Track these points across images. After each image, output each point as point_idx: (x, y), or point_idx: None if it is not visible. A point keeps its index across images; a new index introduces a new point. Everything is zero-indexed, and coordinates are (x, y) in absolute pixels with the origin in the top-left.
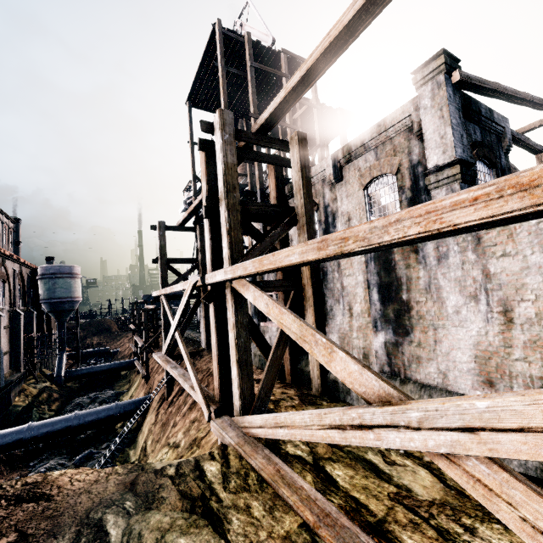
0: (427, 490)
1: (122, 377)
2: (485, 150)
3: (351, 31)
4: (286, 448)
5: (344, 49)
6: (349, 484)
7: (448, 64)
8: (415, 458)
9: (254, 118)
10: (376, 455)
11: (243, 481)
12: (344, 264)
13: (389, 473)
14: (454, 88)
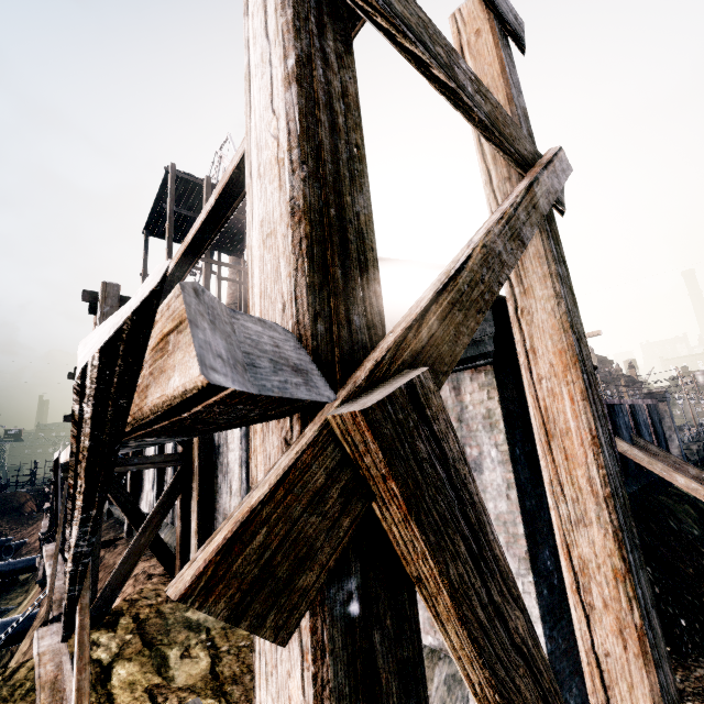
0: (188, 678)
1: (19, 584)
2: None
3: (199, 245)
4: (94, 652)
5: (201, 254)
6: (121, 681)
7: None
8: (214, 649)
9: (206, 262)
10: (180, 650)
11: (10, 692)
12: (230, 438)
13: (172, 666)
14: None
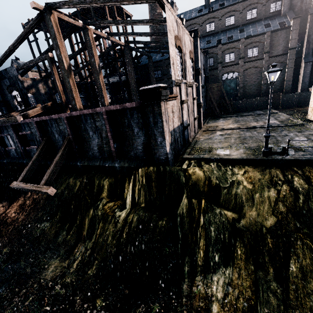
0: None
1: None
2: (11, 88)
3: None
4: None
5: None
6: None
7: None
8: None
9: None
10: None
11: None
12: None
13: None
14: None
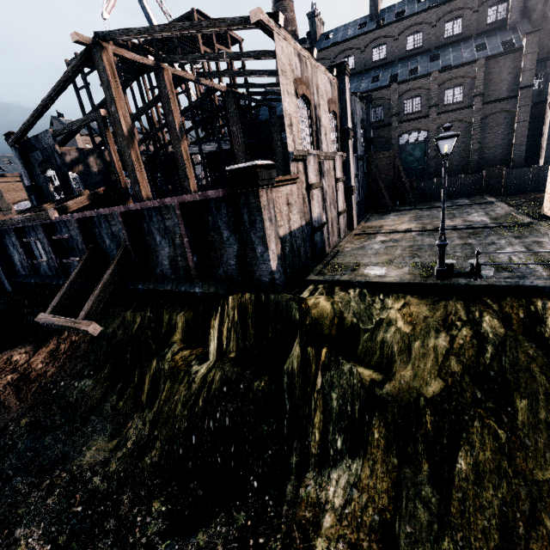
0: None
1: None
2: (44, 165)
3: None
4: None
5: None
6: None
7: (7, 141)
8: None
9: None
10: None
11: None
12: None
13: None
14: (15, 149)
